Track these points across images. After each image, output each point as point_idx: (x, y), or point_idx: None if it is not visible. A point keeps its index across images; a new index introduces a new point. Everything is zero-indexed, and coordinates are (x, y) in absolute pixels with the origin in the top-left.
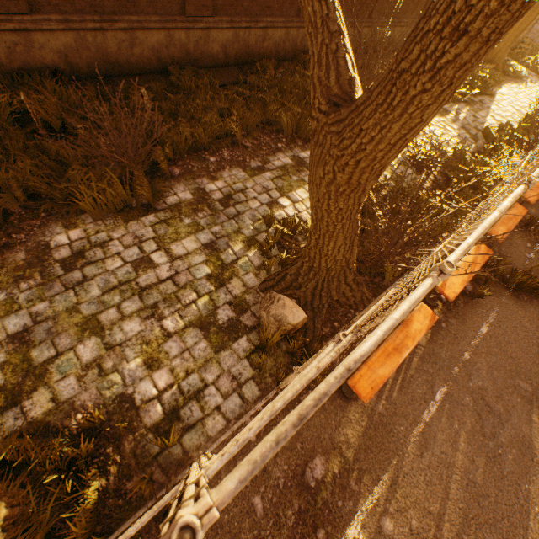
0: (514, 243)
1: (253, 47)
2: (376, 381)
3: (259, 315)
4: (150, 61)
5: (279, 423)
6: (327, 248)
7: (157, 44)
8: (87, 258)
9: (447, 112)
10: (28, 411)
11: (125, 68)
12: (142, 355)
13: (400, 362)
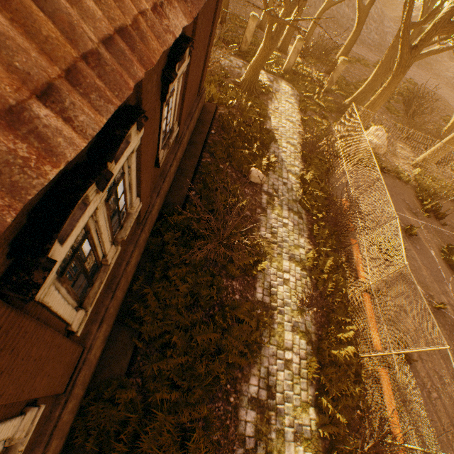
0: None
1: (122, 297)
2: None
3: None
4: None
5: None
6: None
7: None
8: None
9: (272, 196)
10: None
11: None
12: None
13: None
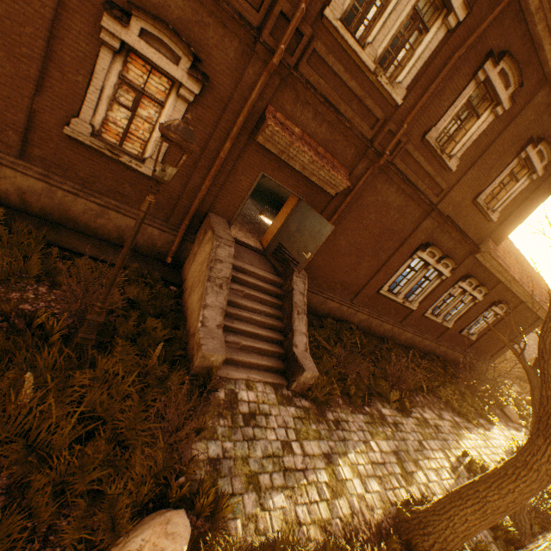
0: None
1: (415, 343)
2: None
3: None
4: (380, 332)
5: None
6: None
7: (387, 328)
8: (399, 427)
9: (519, 430)
10: (414, 492)
11: (371, 331)
12: (442, 494)
13: None
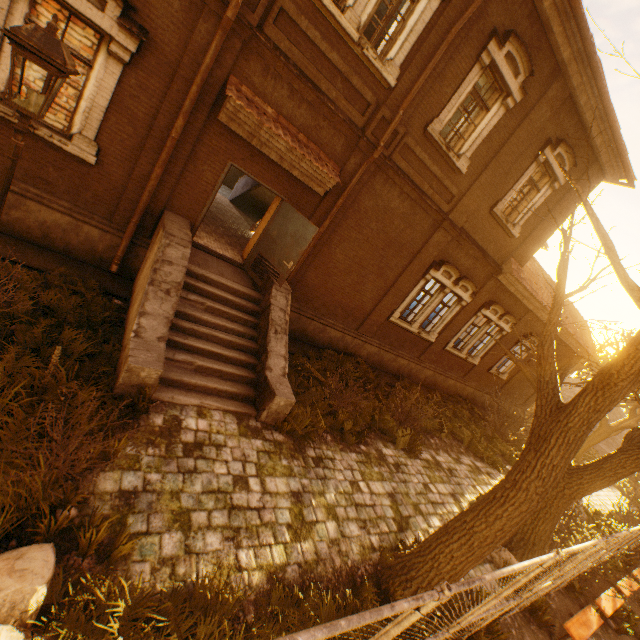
0: (635, 611)
1: (437, 382)
2: (579, 634)
3: (491, 555)
4: (394, 369)
5: (524, 632)
6: (538, 527)
7: (402, 364)
8: (402, 469)
9: None
10: (408, 538)
11: (383, 367)
12: None
13: (589, 633)
